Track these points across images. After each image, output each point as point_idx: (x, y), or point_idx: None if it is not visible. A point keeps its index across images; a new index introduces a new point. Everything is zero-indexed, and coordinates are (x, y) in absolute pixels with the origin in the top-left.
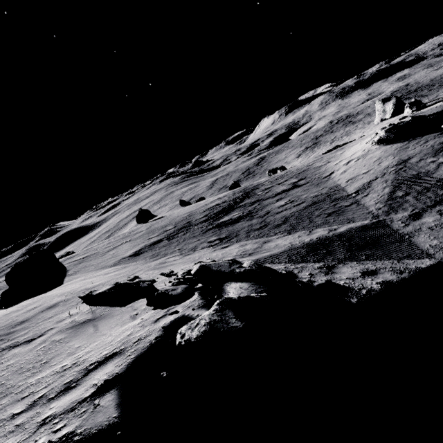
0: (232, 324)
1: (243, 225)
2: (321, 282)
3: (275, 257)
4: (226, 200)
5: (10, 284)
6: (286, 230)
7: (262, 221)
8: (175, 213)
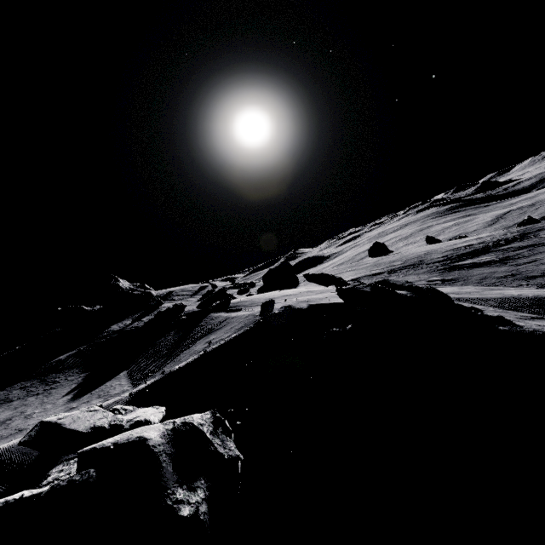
0: (365, 290)
1: (483, 271)
2: (489, 314)
3: (482, 300)
4: (486, 241)
5: (265, 282)
6: (538, 284)
7: (514, 269)
8: (412, 250)
